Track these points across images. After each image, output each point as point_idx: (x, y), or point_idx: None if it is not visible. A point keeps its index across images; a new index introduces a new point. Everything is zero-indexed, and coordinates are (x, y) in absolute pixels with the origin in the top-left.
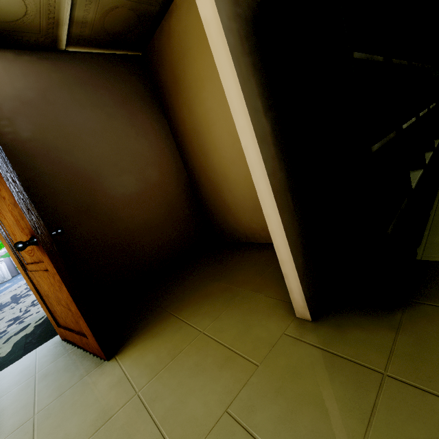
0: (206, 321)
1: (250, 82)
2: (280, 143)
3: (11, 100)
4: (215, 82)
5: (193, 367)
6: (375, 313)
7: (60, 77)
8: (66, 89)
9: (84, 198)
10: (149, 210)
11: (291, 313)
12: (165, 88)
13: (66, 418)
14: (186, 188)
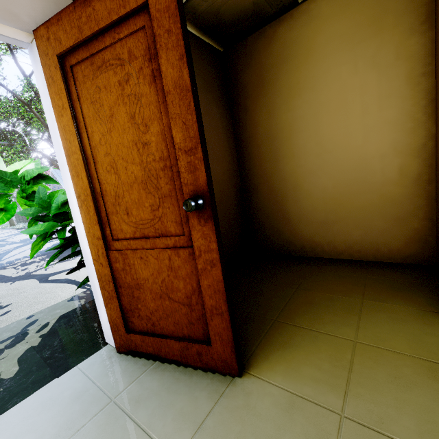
0: (346, 329)
1: None
2: None
3: None
4: (317, 93)
5: (392, 379)
6: None
7: None
8: None
9: None
10: None
11: None
12: (244, 88)
13: None
14: (237, 192)
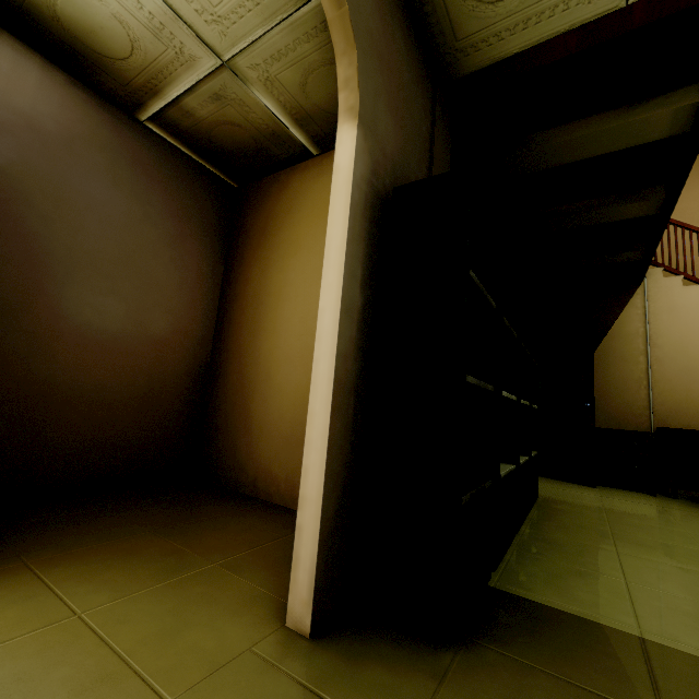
0: (101, 596)
1: (358, 244)
2: (366, 329)
3: (14, 113)
4: (313, 256)
5: (6, 681)
6: (416, 647)
7: (112, 138)
8: (109, 154)
9: (14, 292)
10: (116, 370)
11: (279, 617)
12: (246, 233)
13: None
14: (197, 370)
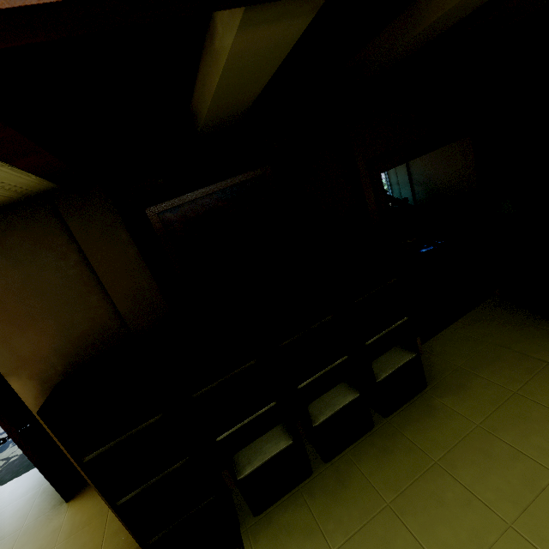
0: None
1: None
2: None
3: None
4: None
5: (82, 545)
6: None
7: None
8: None
9: None
10: None
11: None
12: None
13: (28, 542)
14: None
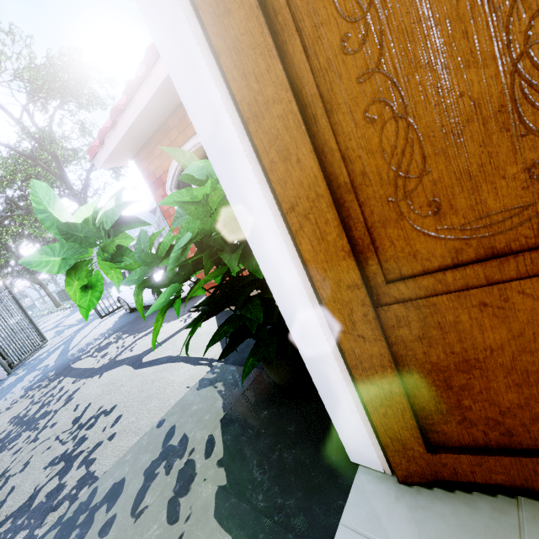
0: None
1: None
2: None
3: None
4: None
5: None
6: None
7: None
8: None
9: None
10: None
11: None
12: None
13: None
14: None
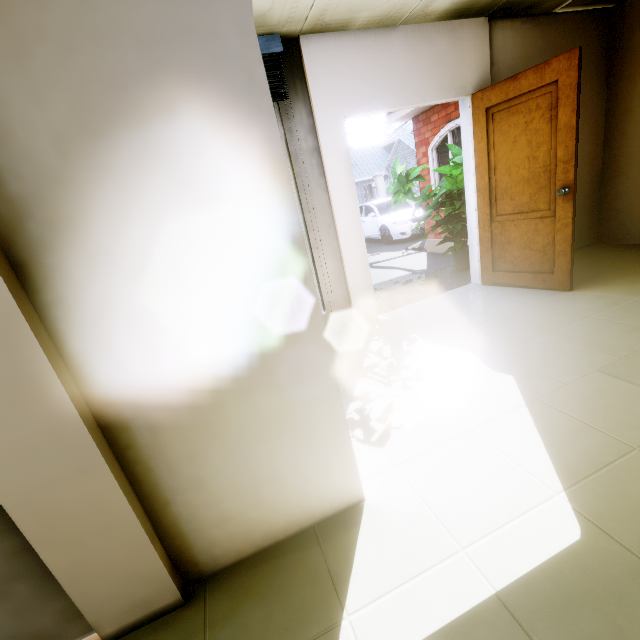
0: None
1: None
2: None
3: (507, 71)
4: None
5: None
6: None
7: (542, 44)
8: (542, 57)
9: None
10: None
11: None
12: (633, 51)
13: (572, 304)
14: (595, 177)
